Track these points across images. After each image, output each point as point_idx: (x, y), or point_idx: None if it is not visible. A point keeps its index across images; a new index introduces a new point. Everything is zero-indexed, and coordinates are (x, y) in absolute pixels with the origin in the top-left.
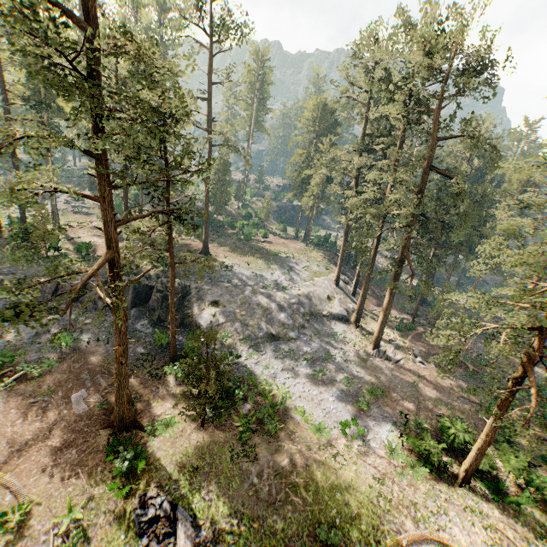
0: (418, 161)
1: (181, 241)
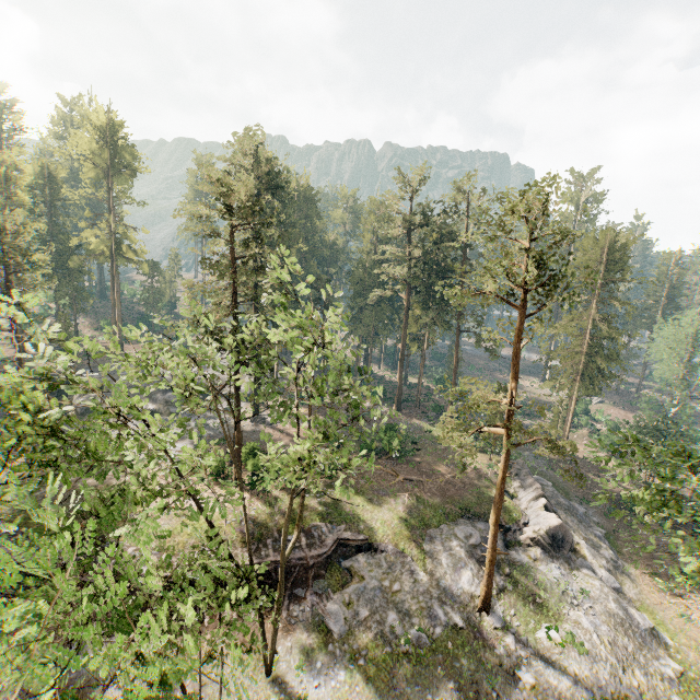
0: (259, 248)
1: (102, 344)
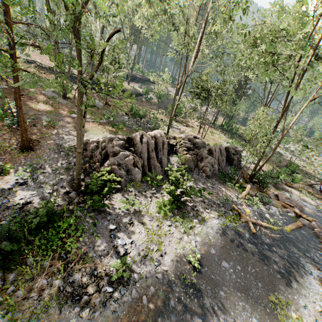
0: None
1: None
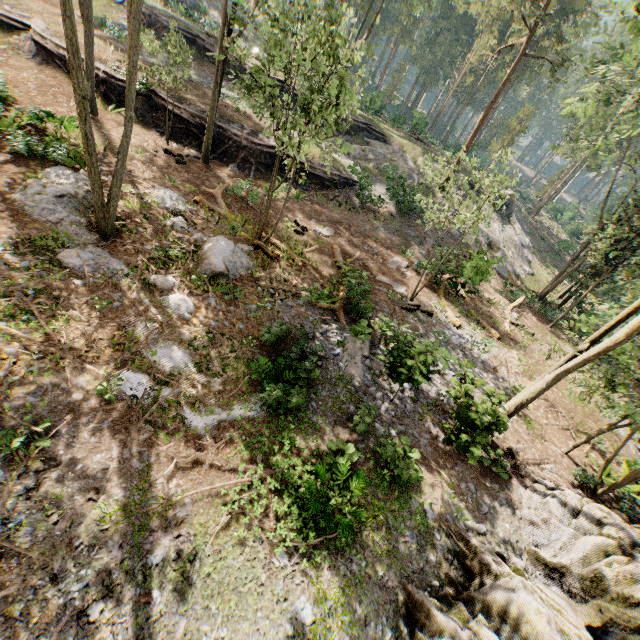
0: None
1: None
